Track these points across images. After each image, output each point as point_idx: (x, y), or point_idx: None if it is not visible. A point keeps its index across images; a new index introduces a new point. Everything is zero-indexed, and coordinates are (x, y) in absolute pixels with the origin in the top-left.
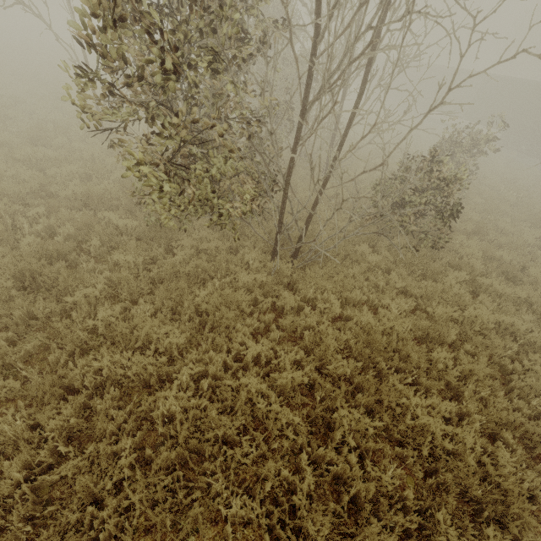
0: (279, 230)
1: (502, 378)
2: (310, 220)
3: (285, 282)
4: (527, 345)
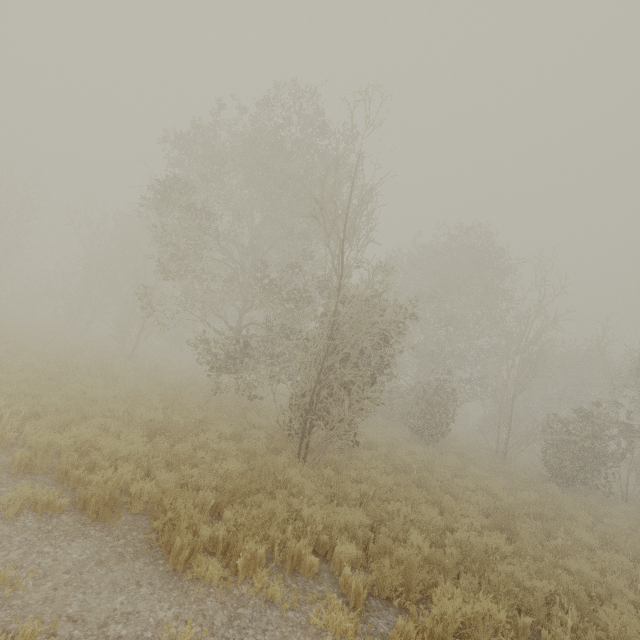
0: None
1: None
2: None
3: None
4: None
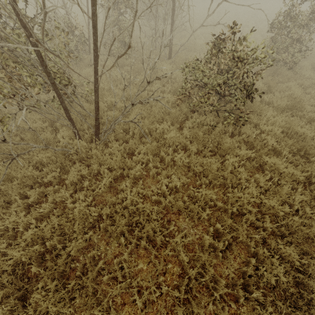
0: (67, 115)
1: (245, 256)
2: (96, 105)
3: (84, 157)
4: (287, 225)
